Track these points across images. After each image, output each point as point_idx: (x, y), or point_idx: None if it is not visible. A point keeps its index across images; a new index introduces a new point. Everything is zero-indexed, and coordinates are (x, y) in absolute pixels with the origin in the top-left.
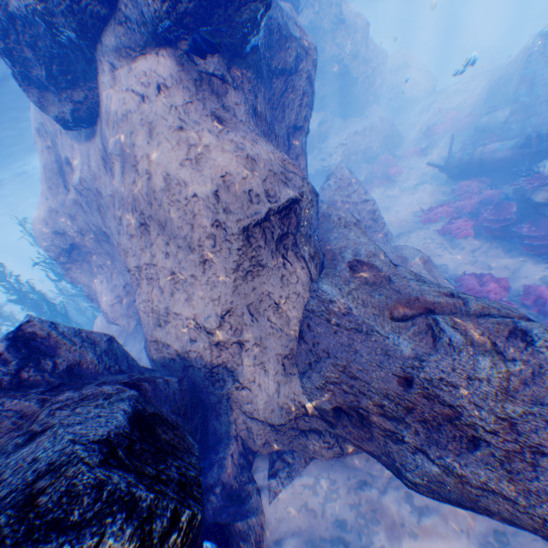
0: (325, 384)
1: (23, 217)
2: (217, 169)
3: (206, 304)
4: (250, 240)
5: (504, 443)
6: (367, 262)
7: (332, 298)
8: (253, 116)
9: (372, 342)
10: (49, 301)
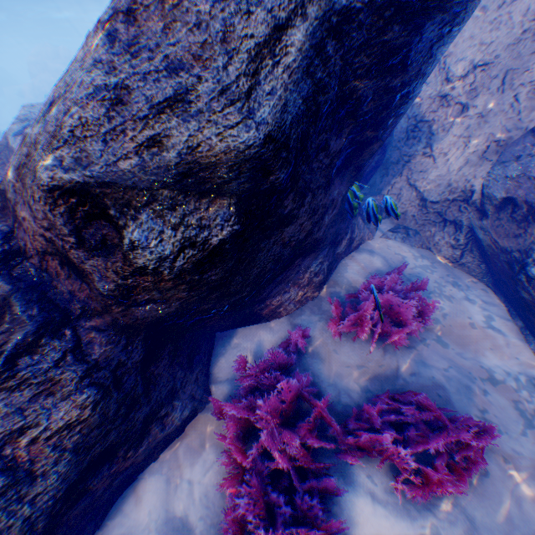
0: (518, 177)
1: None
2: None
3: (470, 48)
4: None
5: None
6: None
7: None
8: None
9: None
10: None
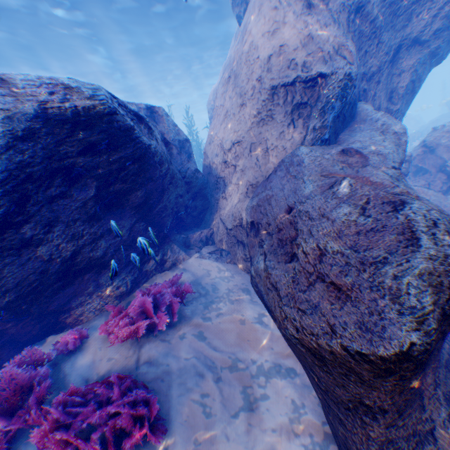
0: (255, 206)
1: None
2: (281, 40)
3: (230, 134)
4: (273, 97)
5: (306, 263)
6: (363, 154)
7: (299, 154)
8: (354, 13)
9: (295, 184)
10: (200, 149)
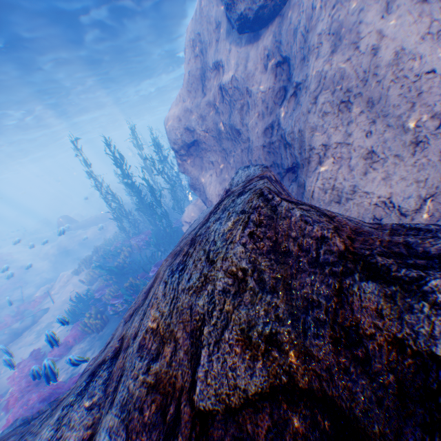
0: None
1: (134, 124)
2: None
3: (408, 186)
4: None
5: None
6: None
7: None
8: None
9: None
10: (151, 189)
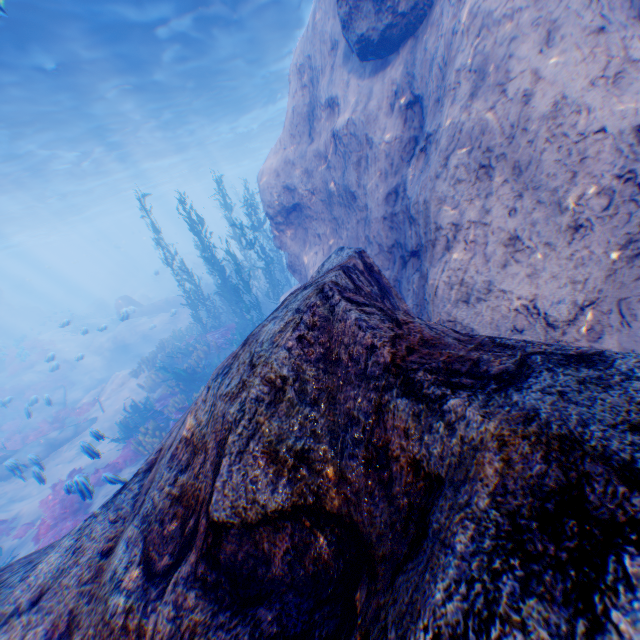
0: None
1: (221, 176)
2: None
3: (560, 287)
4: None
5: None
6: None
7: None
8: None
9: None
10: (238, 267)
